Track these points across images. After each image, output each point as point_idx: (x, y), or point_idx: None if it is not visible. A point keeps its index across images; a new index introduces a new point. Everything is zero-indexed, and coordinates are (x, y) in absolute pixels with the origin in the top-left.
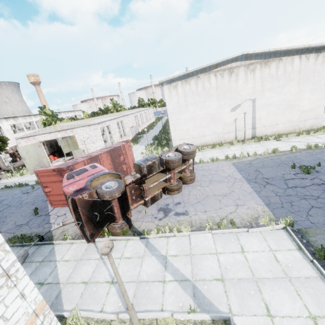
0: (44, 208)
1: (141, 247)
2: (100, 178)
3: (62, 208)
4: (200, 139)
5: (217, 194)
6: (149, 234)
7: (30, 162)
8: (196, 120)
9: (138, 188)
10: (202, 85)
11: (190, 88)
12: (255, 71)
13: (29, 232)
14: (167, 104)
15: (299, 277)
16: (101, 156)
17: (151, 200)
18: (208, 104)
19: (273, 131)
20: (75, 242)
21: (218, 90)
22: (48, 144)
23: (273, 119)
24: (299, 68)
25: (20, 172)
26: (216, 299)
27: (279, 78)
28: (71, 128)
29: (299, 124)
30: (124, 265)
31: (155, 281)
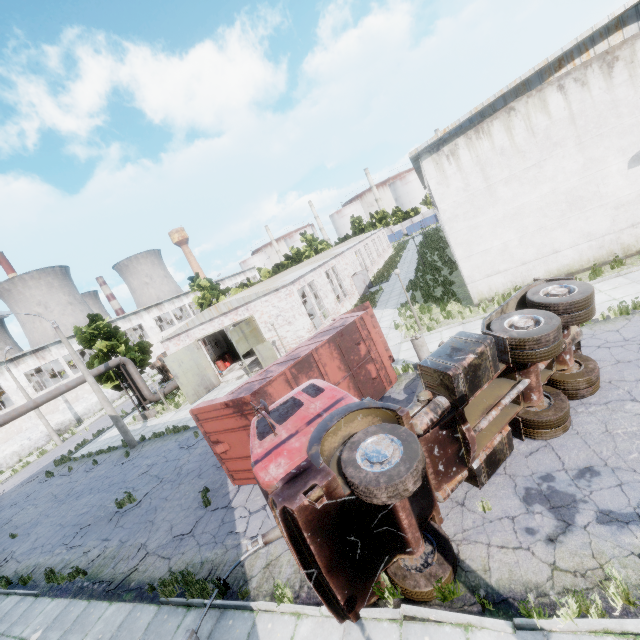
0: (220, 487)
1: None
2: (341, 425)
3: (255, 488)
4: (544, 264)
5: None
6: (546, 617)
7: (187, 381)
8: (525, 218)
9: (450, 437)
10: (525, 125)
11: (493, 143)
12: None
13: (197, 560)
14: (438, 200)
15: None
16: (319, 354)
17: (486, 466)
18: (554, 167)
19: None
20: (305, 612)
21: (577, 122)
22: (212, 342)
23: None
24: None
25: (174, 402)
26: None
27: None
28: (245, 303)
29: None
30: None
31: None
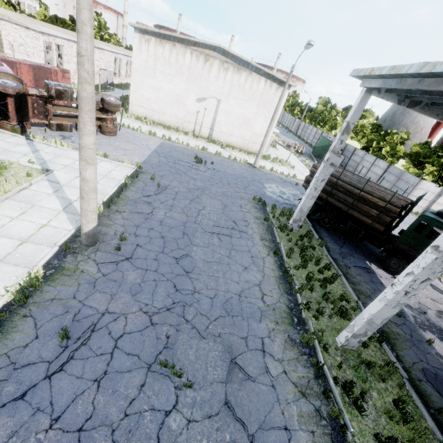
0: None
1: (24, 142)
2: (2, 75)
3: None
4: (159, 116)
5: (120, 147)
6: (35, 138)
7: None
8: (161, 93)
9: (43, 105)
10: (176, 56)
11: (163, 52)
12: (228, 72)
13: None
14: (134, 56)
15: (111, 177)
16: (21, 66)
17: (57, 126)
18: (177, 81)
19: (227, 140)
20: None
21: (190, 71)
22: None
23: (230, 129)
24: (262, 91)
25: None
26: (53, 168)
27: (245, 91)
28: None
29: (248, 144)
30: (0, 143)
31: (20, 153)
